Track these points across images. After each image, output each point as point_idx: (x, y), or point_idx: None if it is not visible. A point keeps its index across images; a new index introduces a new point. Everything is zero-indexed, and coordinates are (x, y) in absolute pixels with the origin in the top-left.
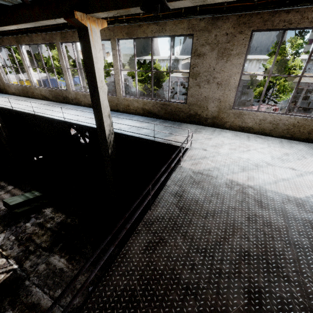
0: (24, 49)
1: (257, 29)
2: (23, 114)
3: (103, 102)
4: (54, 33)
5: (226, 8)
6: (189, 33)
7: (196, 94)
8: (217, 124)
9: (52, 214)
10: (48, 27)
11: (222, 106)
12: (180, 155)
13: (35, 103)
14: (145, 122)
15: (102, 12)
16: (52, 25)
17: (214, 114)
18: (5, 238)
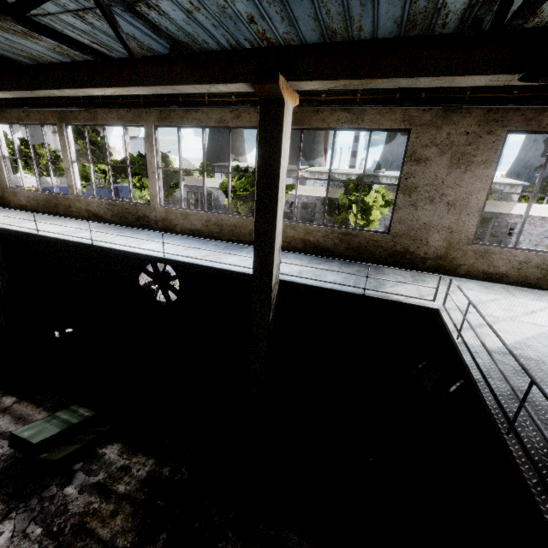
0: (71, 131)
1: (516, 129)
2: (33, 246)
3: (278, 226)
4: (145, 111)
5: (469, 98)
6: (404, 127)
7: (408, 218)
8: (444, 268)
9: (123, 460)
10: (137, 101)
11: (455, 240)
12: (468, 320)
13: (78, 225)
14: (316, 263)
15: (320, 81)
16: (146, 97)
17: (440, 251)
18: (16, 534)
